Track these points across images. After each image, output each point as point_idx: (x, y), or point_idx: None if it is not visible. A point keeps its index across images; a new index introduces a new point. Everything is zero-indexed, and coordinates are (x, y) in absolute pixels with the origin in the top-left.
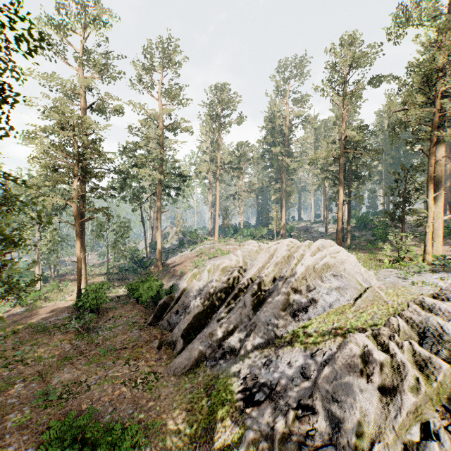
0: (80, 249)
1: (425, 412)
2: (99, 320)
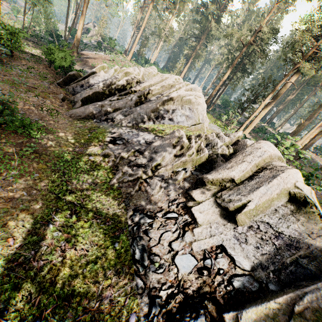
0: None
1: (188, 166)
2: (12, 60)
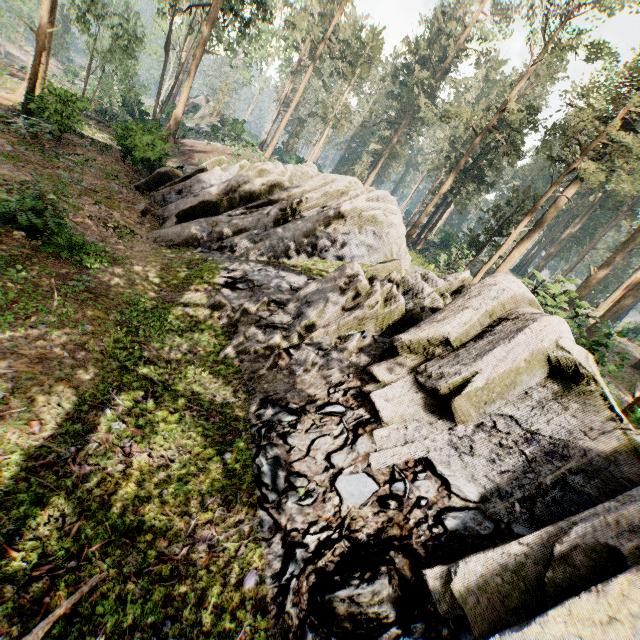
0: (49, 14)
1: (368, 328)
2: (59, 147)
